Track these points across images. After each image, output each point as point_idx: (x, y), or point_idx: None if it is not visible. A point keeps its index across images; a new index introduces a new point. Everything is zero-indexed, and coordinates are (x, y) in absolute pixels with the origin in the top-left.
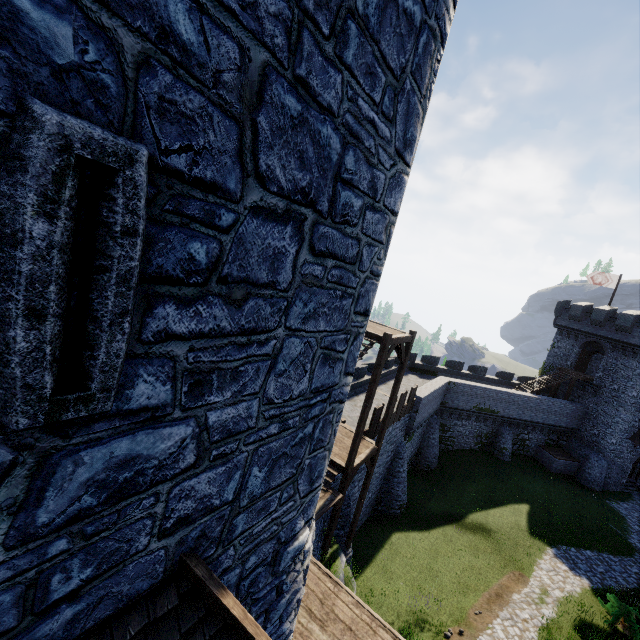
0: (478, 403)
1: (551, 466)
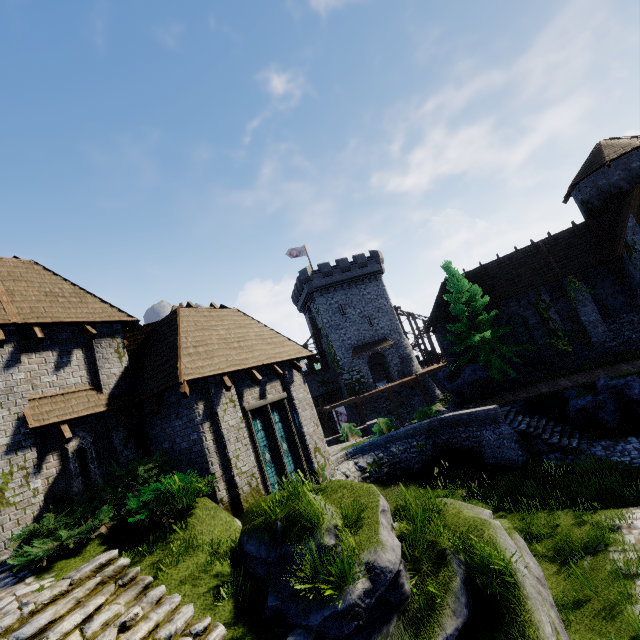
0: None
1: None
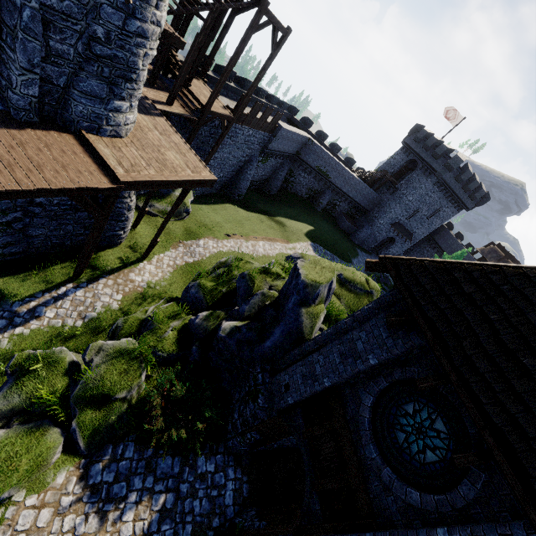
0: (321, 165)
1: (341, 224)
